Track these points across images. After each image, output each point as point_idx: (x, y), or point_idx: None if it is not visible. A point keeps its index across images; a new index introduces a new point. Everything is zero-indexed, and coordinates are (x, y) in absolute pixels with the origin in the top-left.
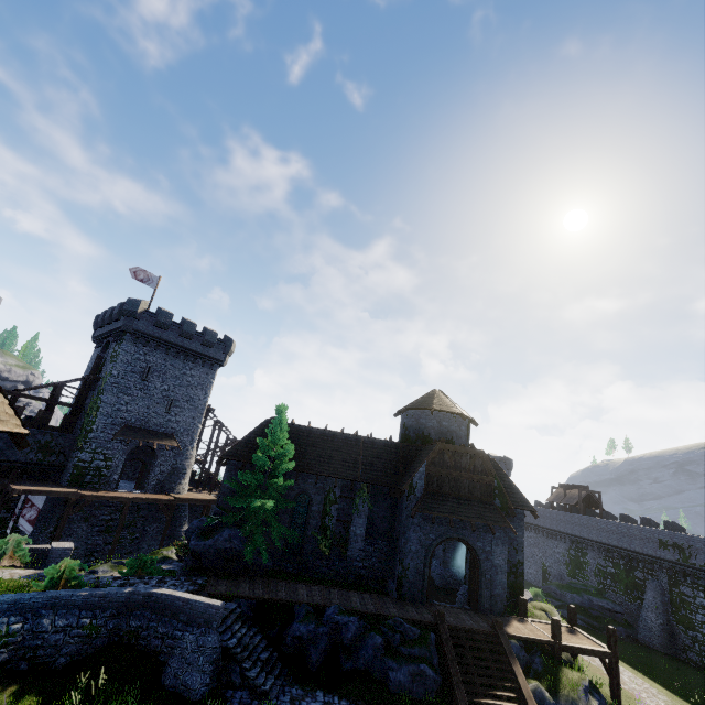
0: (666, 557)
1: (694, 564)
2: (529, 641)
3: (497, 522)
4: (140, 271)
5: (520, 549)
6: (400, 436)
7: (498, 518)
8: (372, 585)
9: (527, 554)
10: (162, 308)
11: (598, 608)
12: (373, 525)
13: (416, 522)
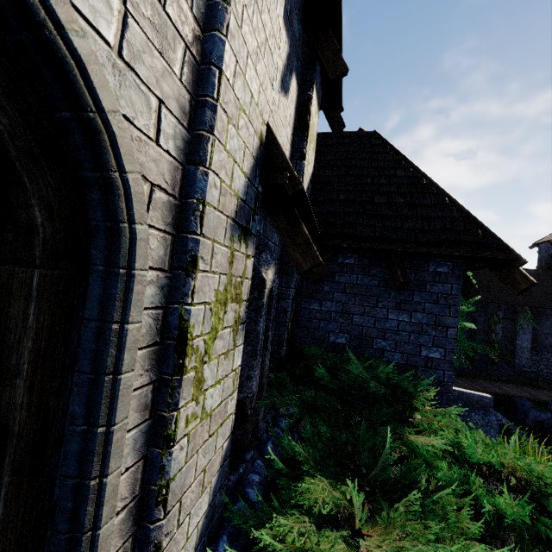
0: None
1: None
2: None
3: None
4: None
5: None
6: (544, 265)
7: None
8: (542, 385)
9: None
10: None
11: None
12: (537, 340)
13: None
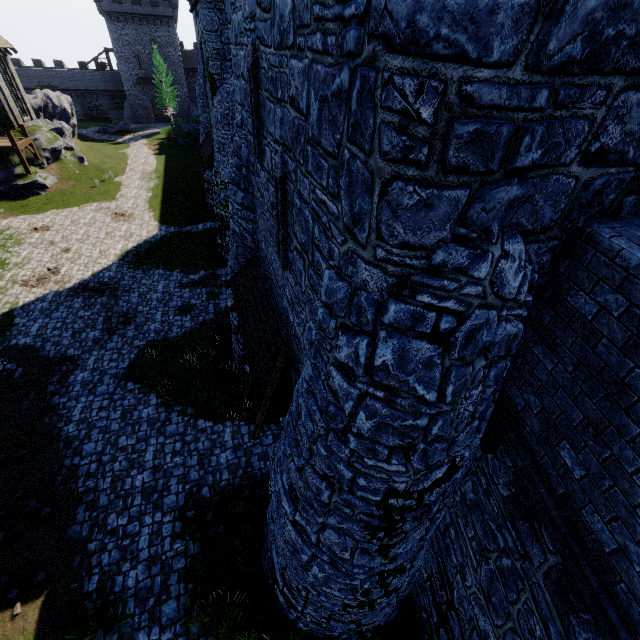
0: None
1: None
2: None
3: None
4: None
5: None
6: None
7: None
8: None
9: None
10: None
11: (198, 132)
12: None
13: None
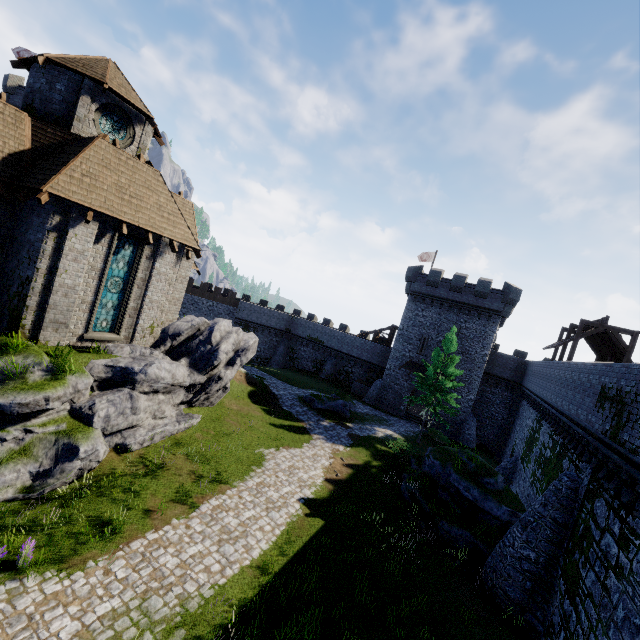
0: (594, 428)
1: (623, 444)
2: None
3: None
4: (24, 52)
5: (34, 259)
6: None
7: None
8: None
9: (512, 428)
10: None
11: (454, 492)
12: None
13: None
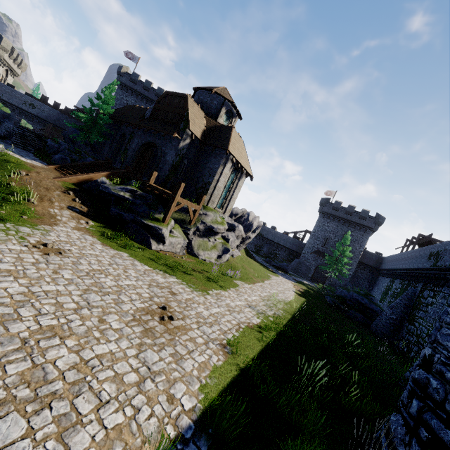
0: (426, 267)
1: (437, 266)
2: (161, 199)
3: (170, 132)
4: (129, 53)
5: (213, 175)
6: None
7: (173, 131)
8: None
9: (371, 292)
10: (133, 71)
11: (355, 301)
12: None
13: (139, 134)
